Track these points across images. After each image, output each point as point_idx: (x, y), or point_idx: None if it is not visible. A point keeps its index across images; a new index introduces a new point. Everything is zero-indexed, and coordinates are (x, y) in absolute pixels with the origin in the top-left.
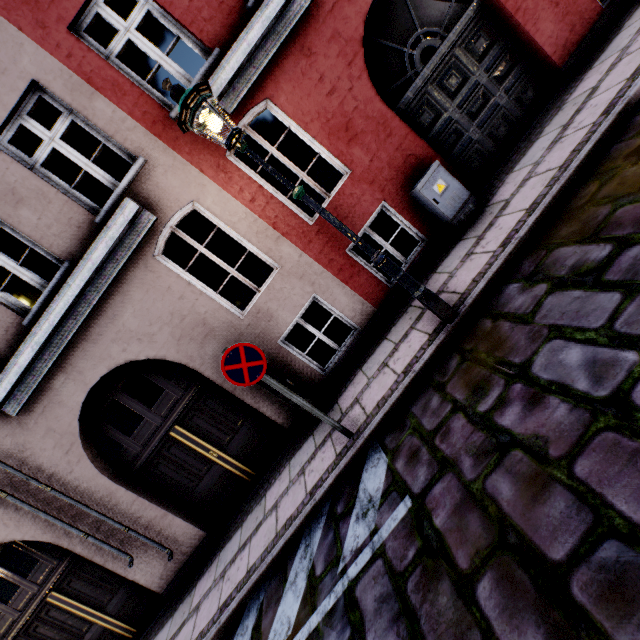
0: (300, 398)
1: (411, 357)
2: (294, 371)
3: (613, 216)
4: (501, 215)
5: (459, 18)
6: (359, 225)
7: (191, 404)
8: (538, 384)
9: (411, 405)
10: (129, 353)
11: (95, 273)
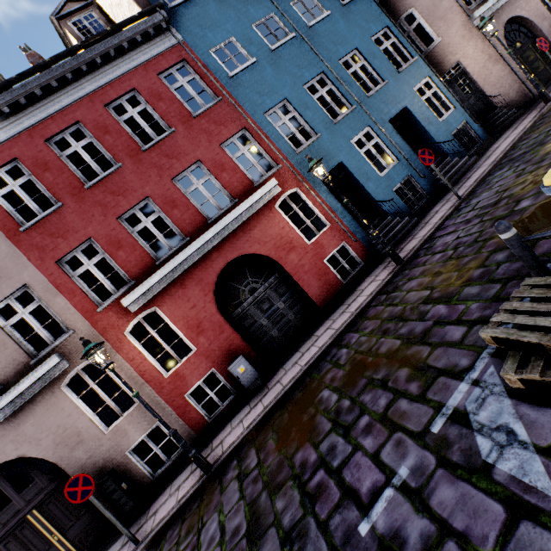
0: (110, 513)
1: (187, 490)
2: (132, 475)
3: (268, 442)
4: (261, 400)
5: (271, 276)
6: (196, 380)
7: (52, 492)
8: (199, 540)
9: (170, 529)
10: (19, 451)
11: (17, 396)
